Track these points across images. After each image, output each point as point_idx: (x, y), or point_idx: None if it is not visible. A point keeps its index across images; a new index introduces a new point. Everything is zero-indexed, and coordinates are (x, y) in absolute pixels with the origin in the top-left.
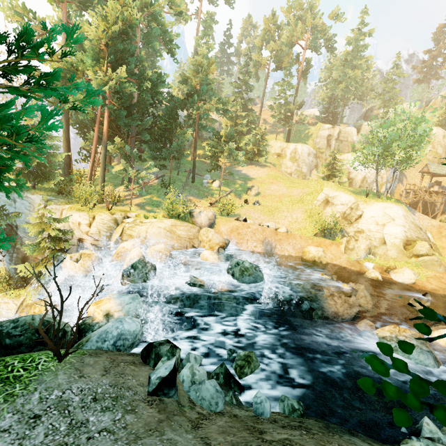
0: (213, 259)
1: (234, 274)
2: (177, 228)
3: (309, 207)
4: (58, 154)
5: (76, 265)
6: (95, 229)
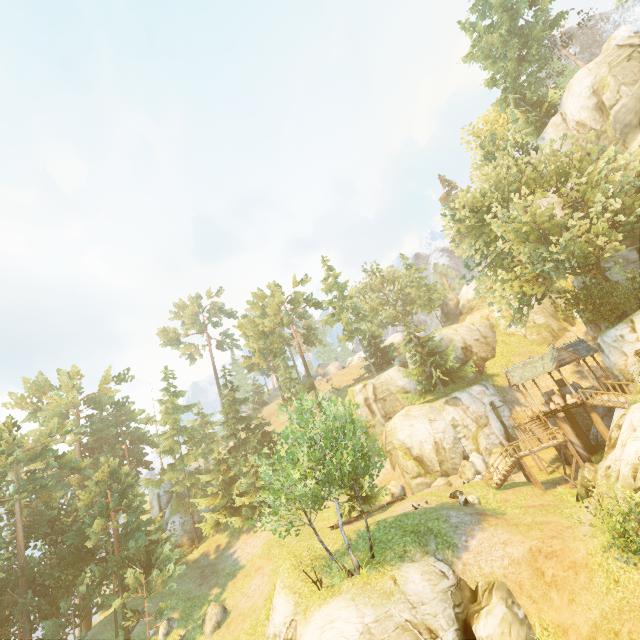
0: None
1: None
2: None
3: None
4: None
5: None
6: None
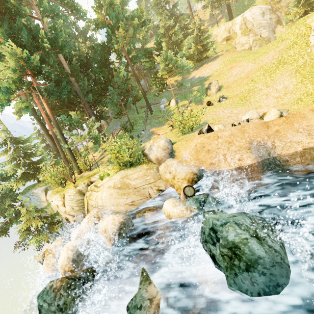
0: (179, 213)
1: (214, 260)
2: (129, 179)
3: (299, 63)
4: (36, 150)
5: (43, 265)
6: (69, 207)
